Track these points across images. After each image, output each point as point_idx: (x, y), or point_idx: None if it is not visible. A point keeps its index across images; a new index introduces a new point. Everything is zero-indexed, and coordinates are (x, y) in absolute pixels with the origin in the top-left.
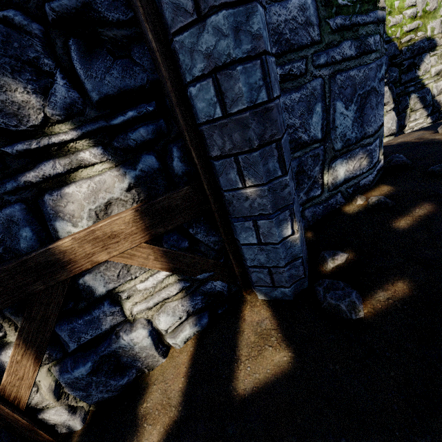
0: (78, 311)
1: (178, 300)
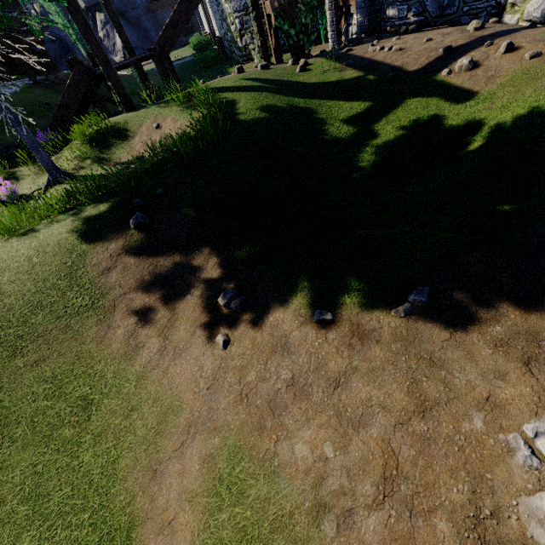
0: (350, 16)
1: (356, 27)
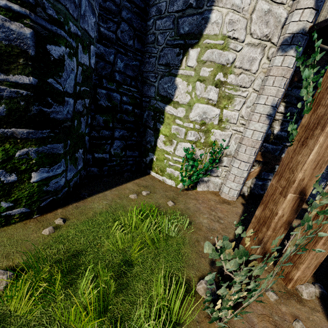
0: (266, 171)
1: None
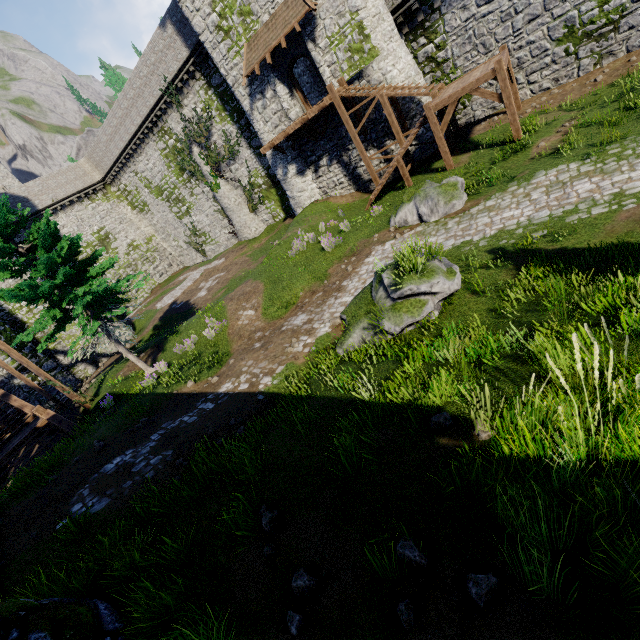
0: None
1: None
